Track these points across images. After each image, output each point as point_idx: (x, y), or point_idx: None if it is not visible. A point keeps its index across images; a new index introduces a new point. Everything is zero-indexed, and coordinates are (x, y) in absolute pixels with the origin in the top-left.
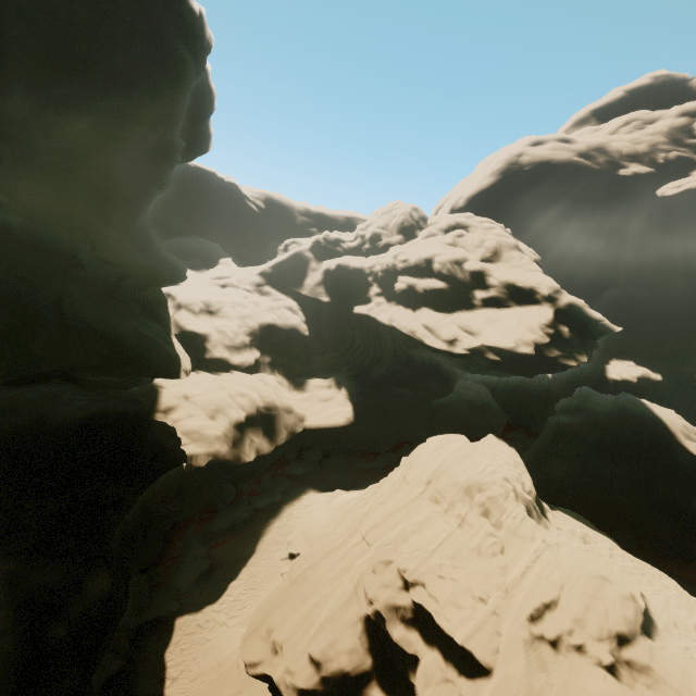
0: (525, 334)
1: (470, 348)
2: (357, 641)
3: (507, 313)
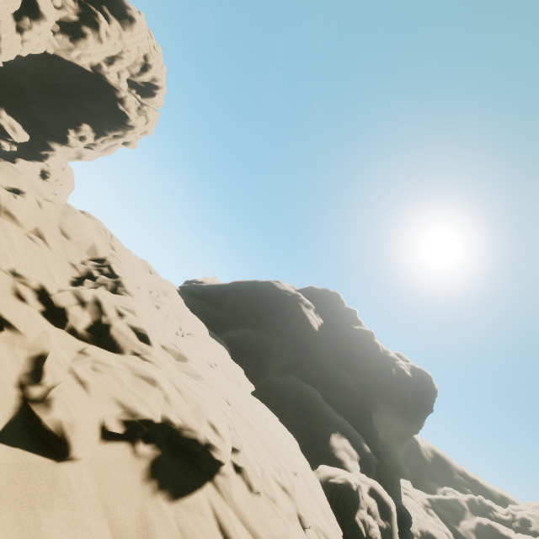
0: None
1: None
2: None
3: None
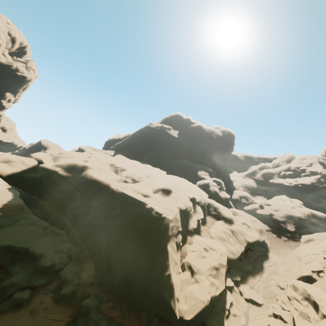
0: (309, 180)
1: (294, 184)
2: (258, 206)
3: (308, 177)
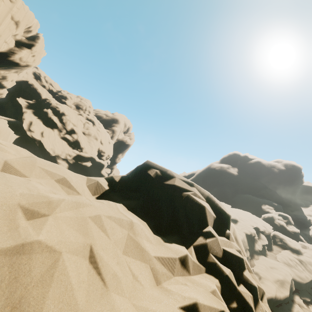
0: None
1: None
2: None
3: None
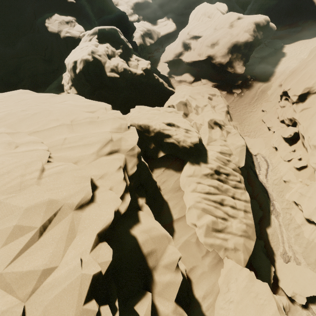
0: None
1: None
2: (180, 47)
3: None
